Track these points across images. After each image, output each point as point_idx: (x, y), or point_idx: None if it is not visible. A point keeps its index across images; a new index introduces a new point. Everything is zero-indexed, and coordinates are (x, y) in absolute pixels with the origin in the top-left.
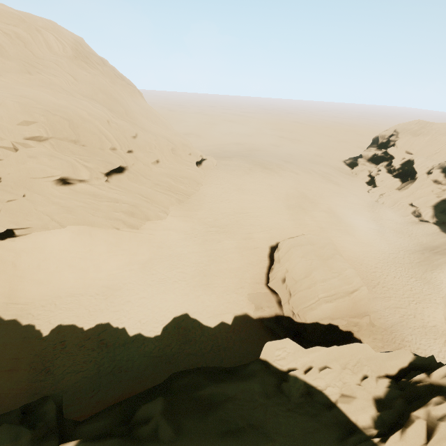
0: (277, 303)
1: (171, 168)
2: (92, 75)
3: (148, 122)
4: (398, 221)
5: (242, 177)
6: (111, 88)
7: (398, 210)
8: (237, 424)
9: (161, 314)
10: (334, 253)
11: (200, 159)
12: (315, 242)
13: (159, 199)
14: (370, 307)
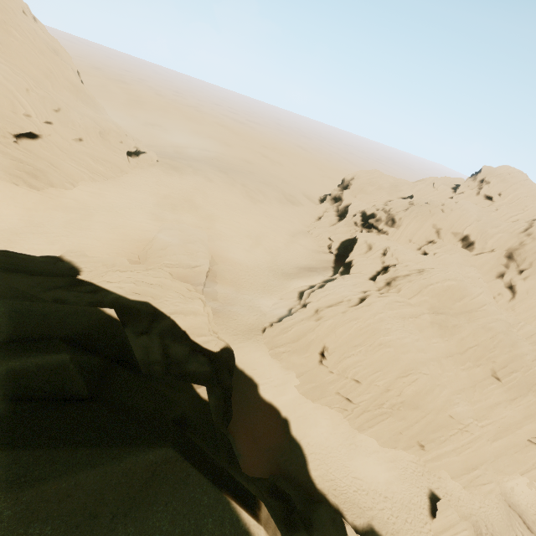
0: None
1: (95, 149)
2: (20, 43)
3: (78, 101)
4: (308, 248)
5: (175, 177)
6: (40, 59)
7: (318, 241)
8: (13, 263)
9: (34, 254)
10: (197, 241)
11: (134, 151)
12: (186, 230)
13: (70, 172)
14: (223, 290)
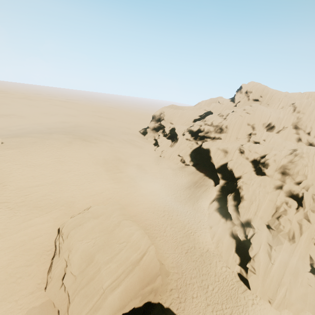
0: (58, 314)
1: None
2: None
3: None
4: (174, 168)
5: (34, 153)
6: None
7: (173, 160)
8: None
9: None
10: (120, 219)
11: None
12: (100, 213)
13: None
14: (164, 254)
